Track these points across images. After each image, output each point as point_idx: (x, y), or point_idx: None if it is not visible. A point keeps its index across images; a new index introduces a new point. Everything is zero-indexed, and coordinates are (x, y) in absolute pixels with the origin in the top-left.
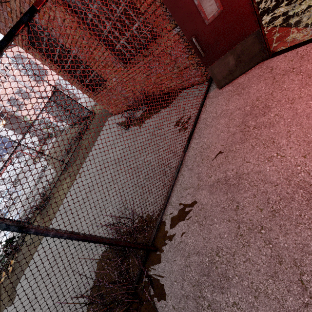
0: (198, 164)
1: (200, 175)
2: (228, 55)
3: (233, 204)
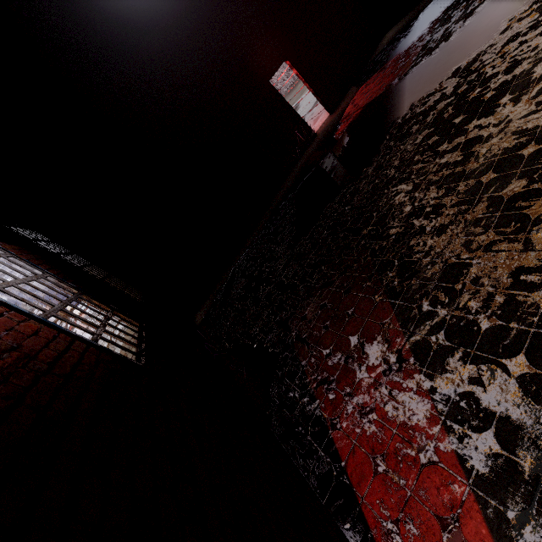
0: None
1: None
2: None
3: None
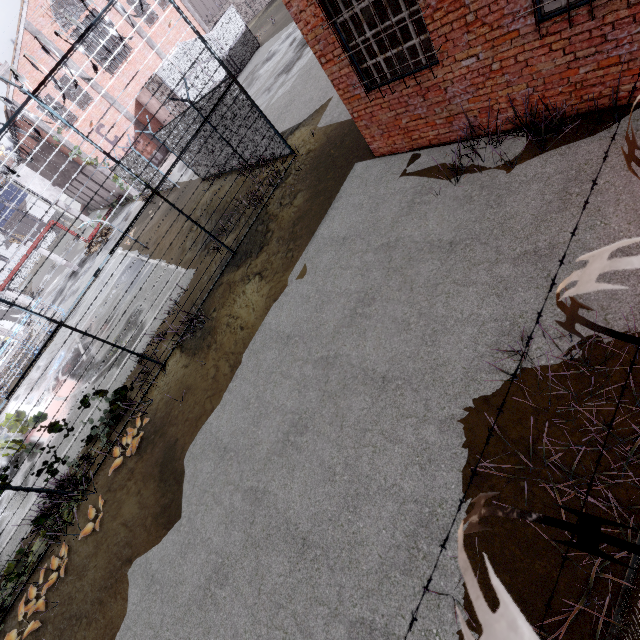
0: None
1: None
2: None
3: None
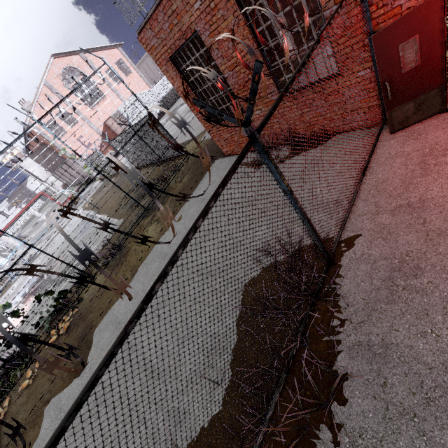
0: (374, 195)
1: (378, 203)
2: (411, 103)
3: (420, 220)
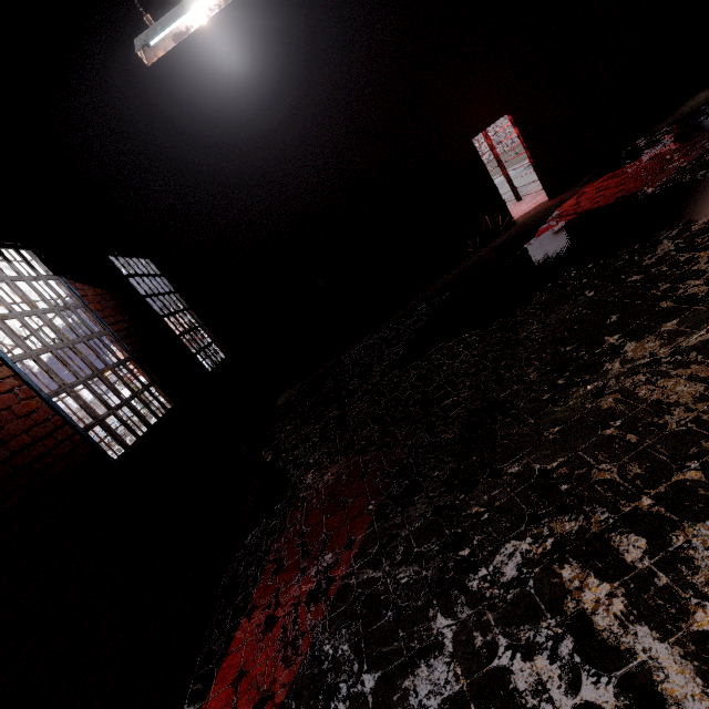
0: None
1: None
2: None
3: None
